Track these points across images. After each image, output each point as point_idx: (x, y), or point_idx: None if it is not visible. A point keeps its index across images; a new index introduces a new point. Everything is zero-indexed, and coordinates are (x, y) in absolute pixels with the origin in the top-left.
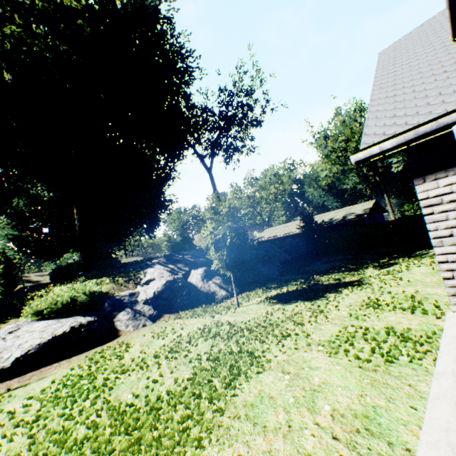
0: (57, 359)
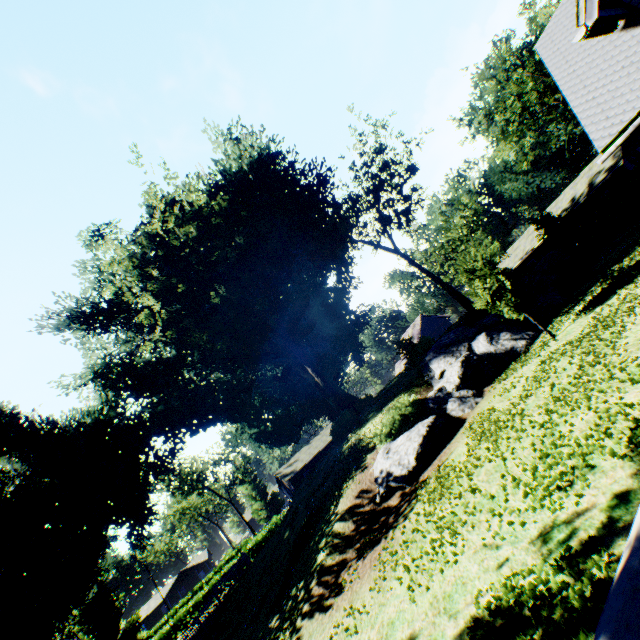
0: (438, 450)
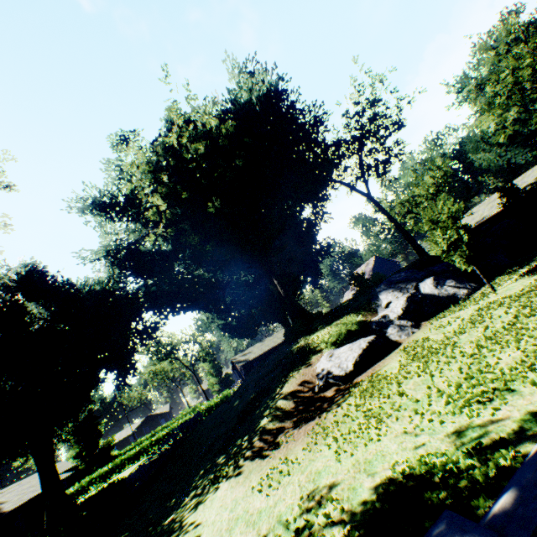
0: (373, 363)
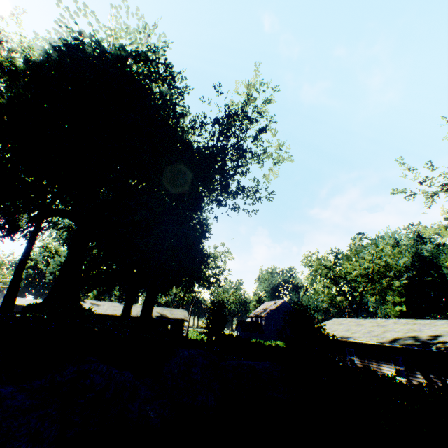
0: None
